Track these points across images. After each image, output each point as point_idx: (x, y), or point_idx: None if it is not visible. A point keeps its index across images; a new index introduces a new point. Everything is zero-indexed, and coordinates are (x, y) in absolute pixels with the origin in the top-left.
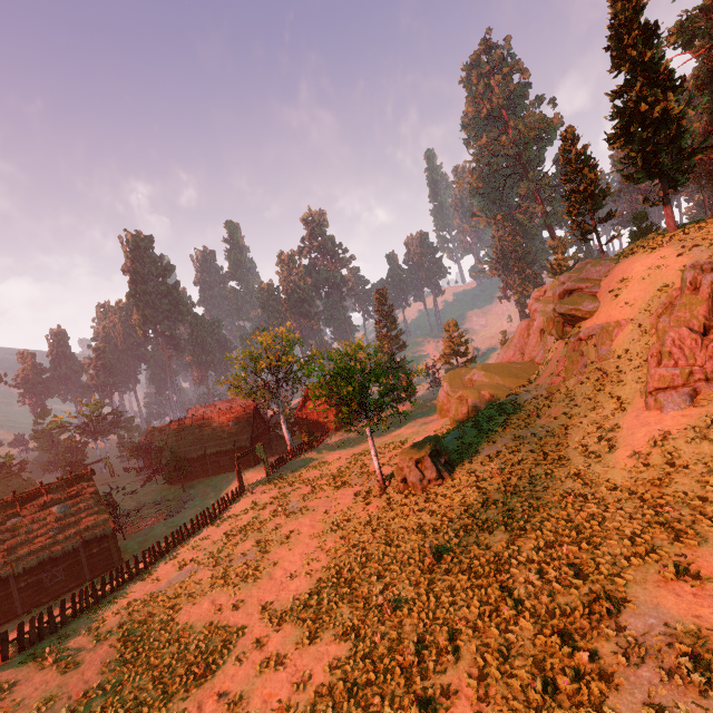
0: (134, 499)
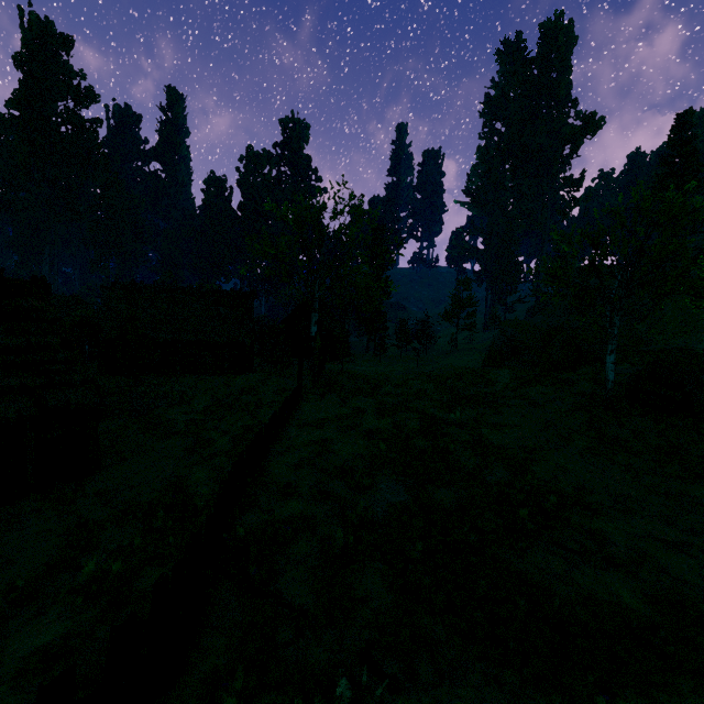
0: None
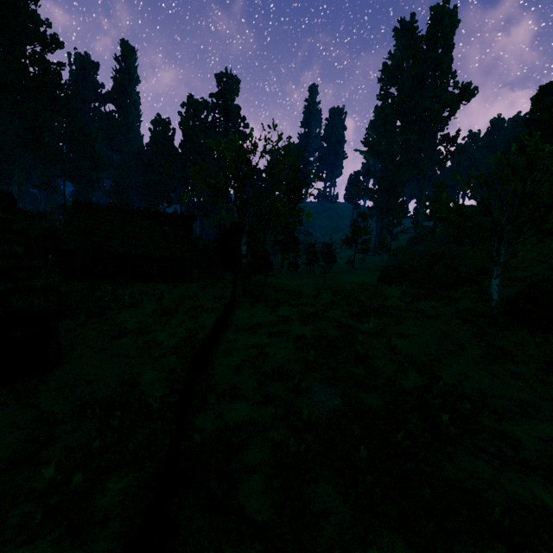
0: None
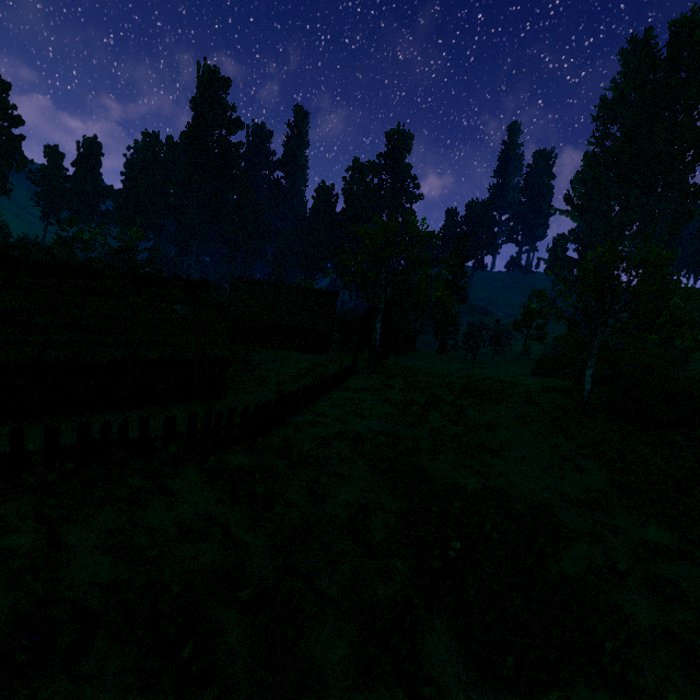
0: None
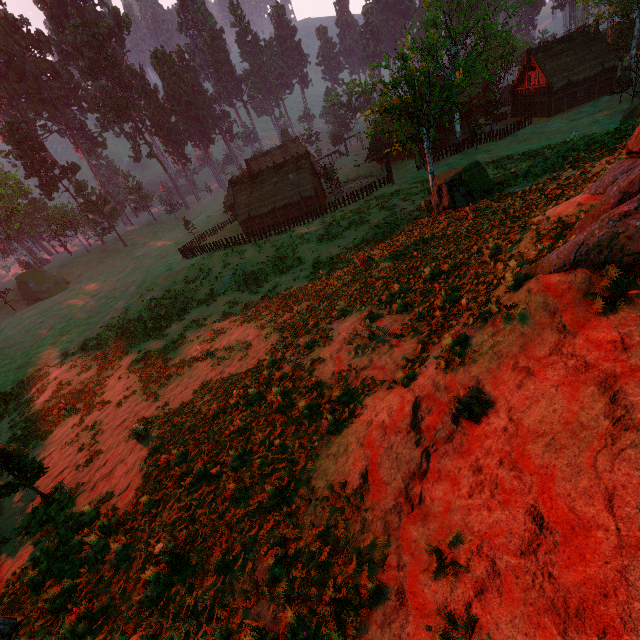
0: (356, 172)
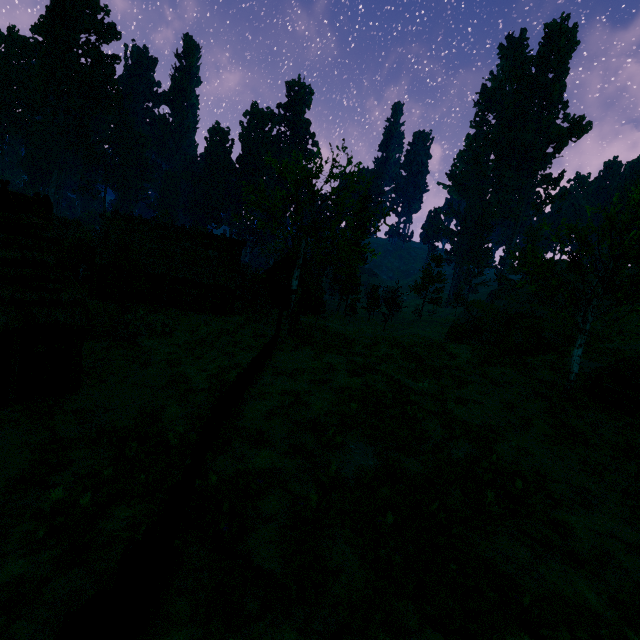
0: None
